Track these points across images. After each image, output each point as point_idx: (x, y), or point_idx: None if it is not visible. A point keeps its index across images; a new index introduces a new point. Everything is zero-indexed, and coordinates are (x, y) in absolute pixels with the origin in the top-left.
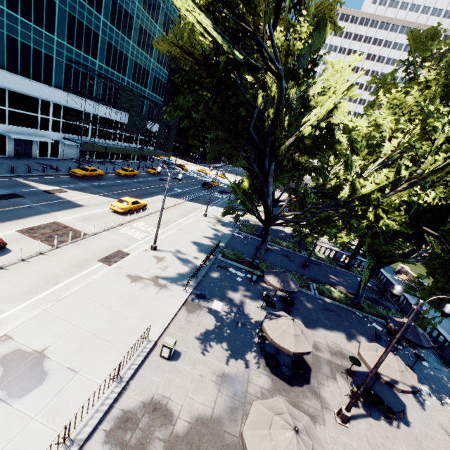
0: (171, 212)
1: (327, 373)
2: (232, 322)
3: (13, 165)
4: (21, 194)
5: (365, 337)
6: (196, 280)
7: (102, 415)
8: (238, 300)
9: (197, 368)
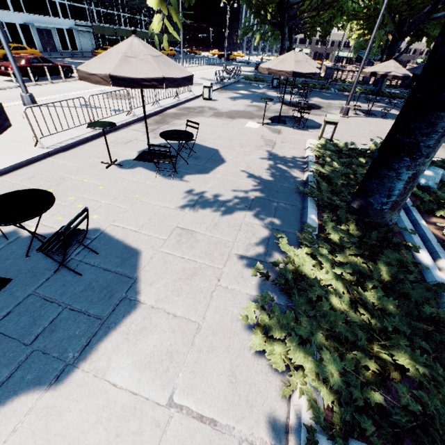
0: (192, 69)
1: (336, 109)
2: (256, 96)
3: (47, 54)
4: (65, 63)
5: (379, 104)
6: (223, 85)
7: (173, 105)
8: (260, 92)
9: (231, 103)
